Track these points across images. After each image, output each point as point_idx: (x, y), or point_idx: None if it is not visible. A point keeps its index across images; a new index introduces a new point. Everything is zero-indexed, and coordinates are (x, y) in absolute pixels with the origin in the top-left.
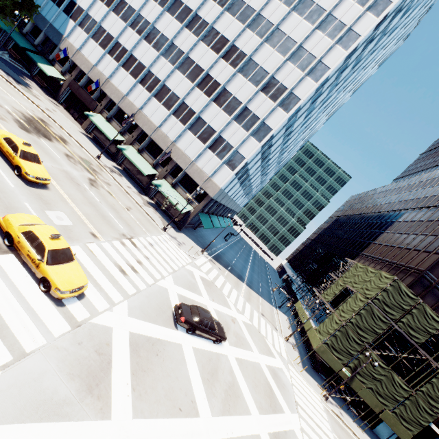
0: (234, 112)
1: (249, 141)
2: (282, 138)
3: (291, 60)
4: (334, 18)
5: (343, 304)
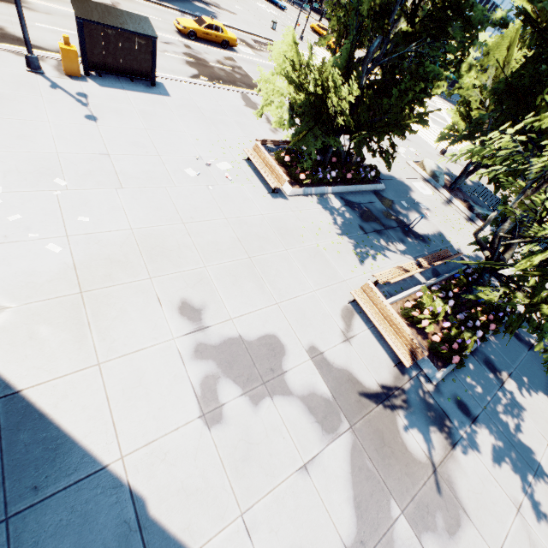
0: None
1: None
2: None
3: None
4: None
5: None
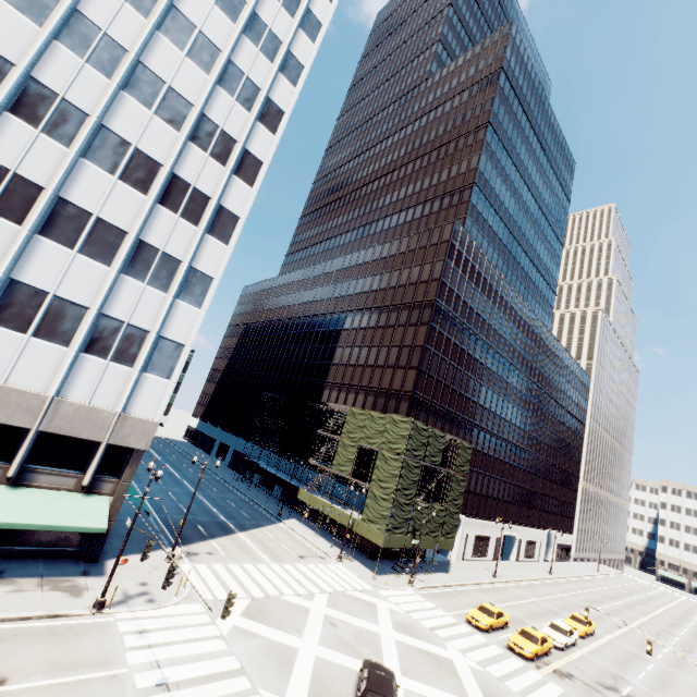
0: (116, 256)
1: (178, 310)
2: None
3: (195, 141)
4: (239, 71)
5: (376, 472)
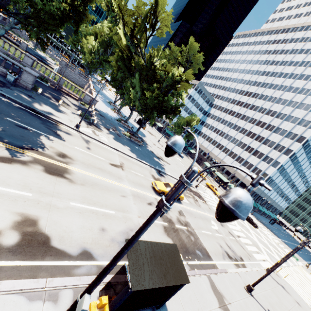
0: (261, 158)
1: (269, 168)
2: (292, 166)
3: (285, 137)
4: (304, 120)
5: None
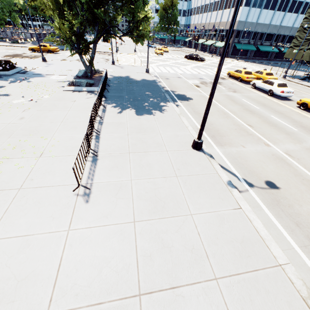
0: None
1: None
2: None
3: None
4: None
5: None
